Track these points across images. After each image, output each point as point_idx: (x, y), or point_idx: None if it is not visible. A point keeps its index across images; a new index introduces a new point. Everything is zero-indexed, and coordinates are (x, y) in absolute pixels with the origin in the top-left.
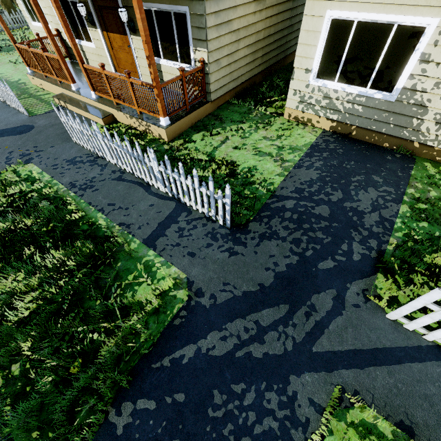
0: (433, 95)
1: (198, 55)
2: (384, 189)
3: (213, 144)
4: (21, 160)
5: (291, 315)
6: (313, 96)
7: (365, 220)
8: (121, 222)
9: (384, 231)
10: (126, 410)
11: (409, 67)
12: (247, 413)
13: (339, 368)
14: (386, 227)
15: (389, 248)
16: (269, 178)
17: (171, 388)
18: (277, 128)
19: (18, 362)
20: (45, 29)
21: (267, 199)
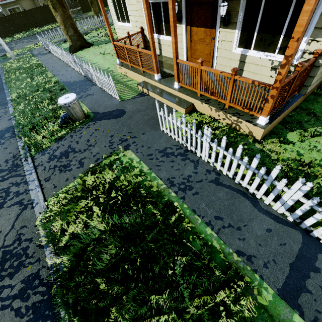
0: None
1: (312, 46)
2: None
3: None
4: (120, 145)
5: None
6: None
7: None
8: (239, 250)
9: None
10: None
11: None
12: None
13: None
14: None
15: None
16: None
17: None
18: None
19: None
20: (148, 30)
21: None
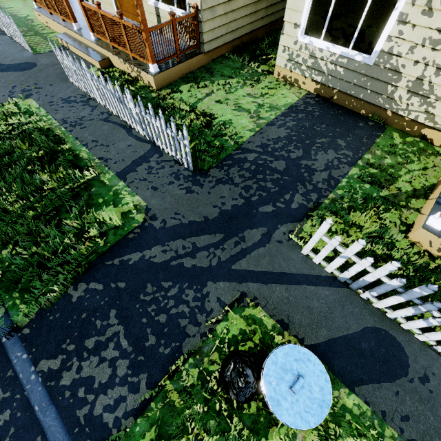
0: (408, 60)
1: (192, 0)
2: (343, 153)
3: (197, 96)
4: (22, 94)
5: (223, 242)
6: (301, 55)
7: (314, 177)
8: (101, 157)
9: (328, 187)
10: (81, 288)
11: (388, 28)
12: (169, 300)
13: (248, 281)
14: (330, 185)
15: (326, 202)
16: (240, 132)
17: (116, 279)
18: (263, 86)
19: (7, 249)
20: None
21: (232, 150)
